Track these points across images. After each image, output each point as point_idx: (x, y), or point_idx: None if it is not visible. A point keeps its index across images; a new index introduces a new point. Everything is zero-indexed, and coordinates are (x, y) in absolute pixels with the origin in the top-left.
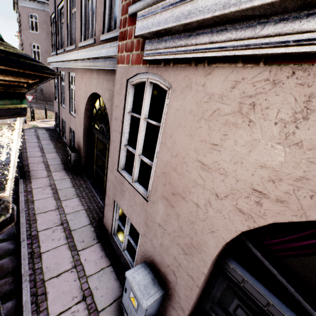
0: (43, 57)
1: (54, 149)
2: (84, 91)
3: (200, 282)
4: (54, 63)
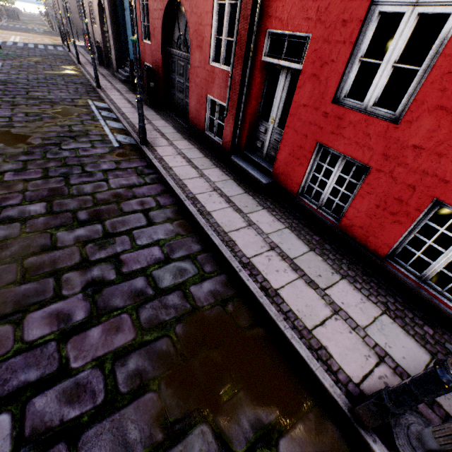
0: None
1: (83, 50)
2: (87, 2)
3: (101, 34)
4: None
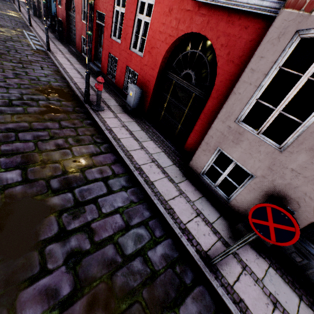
0: None
1: (24, 5)
2: None
3: None
4: None
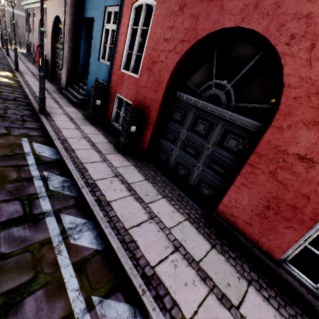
0: (19, 4)
1: (24, 57)
2: (38, 19)
3: (51, 49)
4: (25, 6)
